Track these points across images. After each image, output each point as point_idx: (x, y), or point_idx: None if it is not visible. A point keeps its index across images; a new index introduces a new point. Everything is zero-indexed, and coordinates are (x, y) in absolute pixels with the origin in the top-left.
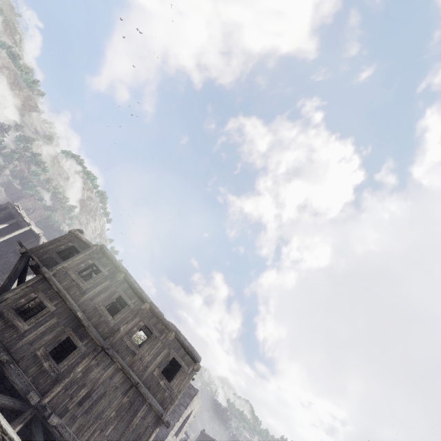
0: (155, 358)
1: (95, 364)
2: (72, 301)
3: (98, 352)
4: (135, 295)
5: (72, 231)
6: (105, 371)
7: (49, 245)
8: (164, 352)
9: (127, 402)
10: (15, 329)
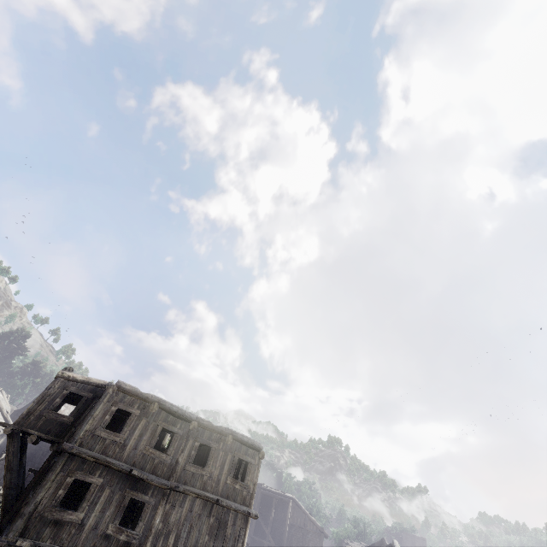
0: (223, 469)
1: (170, 507)
2: (116, 462)
3: (167, 495)
4: (177, 419)
5: (59, 375)
6: (183, 507)
7: (39, 406)
8: (228, 458)
9: (214, 521)
10: (70, 525)
